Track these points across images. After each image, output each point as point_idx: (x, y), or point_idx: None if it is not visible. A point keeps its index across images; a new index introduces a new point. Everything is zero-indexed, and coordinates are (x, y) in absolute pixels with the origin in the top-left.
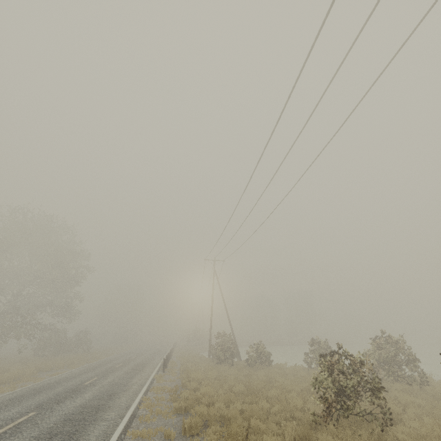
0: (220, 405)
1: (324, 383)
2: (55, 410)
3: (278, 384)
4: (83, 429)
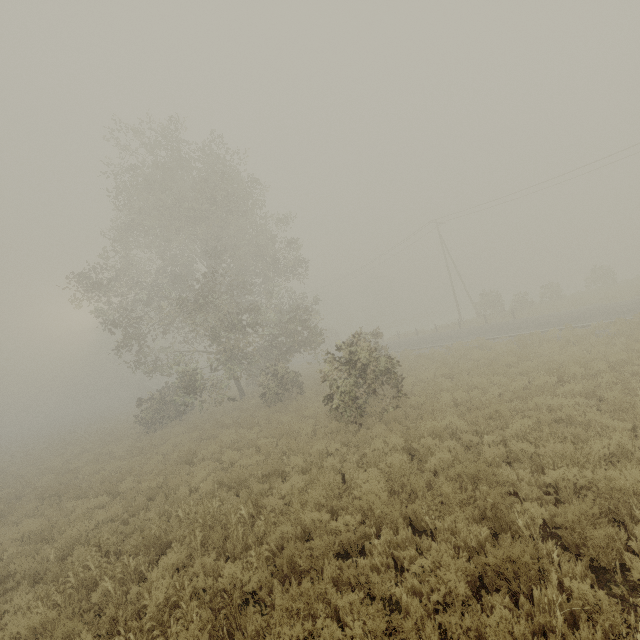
0: None
1: None
2: None
3: None
4: None
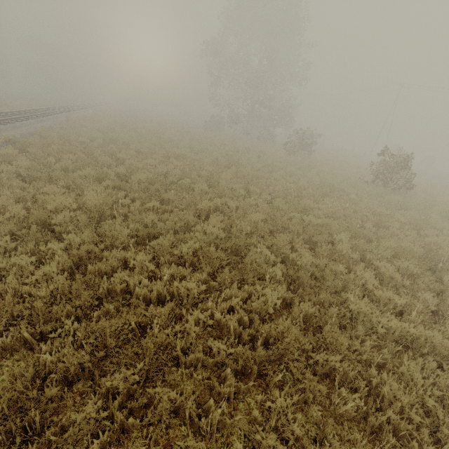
0: None
1: None
2: None
3: None
4: None
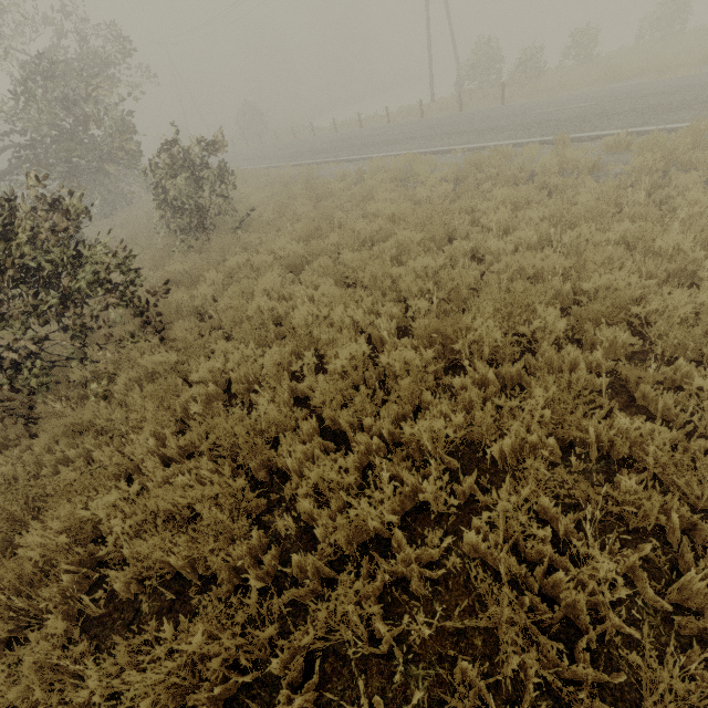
0: None
1: None
2: None
3: None
4: None
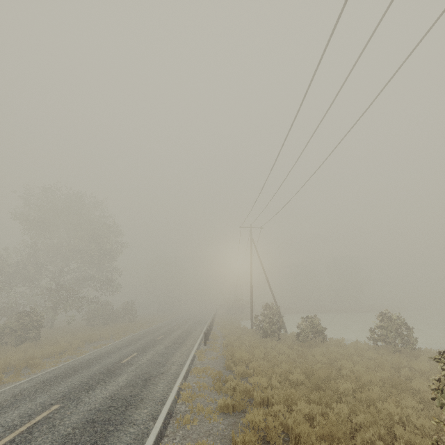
0: (279, 408)
1: None
2: (81, 402)
3: (345, 371)
4: (104, 441)
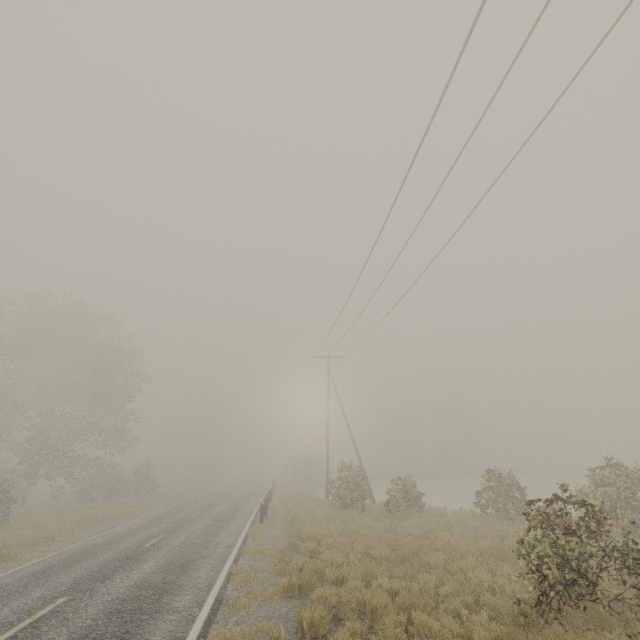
0: (355, 583)
1: (536, 550)
2: (97, 593)
3: (441, 542)
4: (138, 629)
